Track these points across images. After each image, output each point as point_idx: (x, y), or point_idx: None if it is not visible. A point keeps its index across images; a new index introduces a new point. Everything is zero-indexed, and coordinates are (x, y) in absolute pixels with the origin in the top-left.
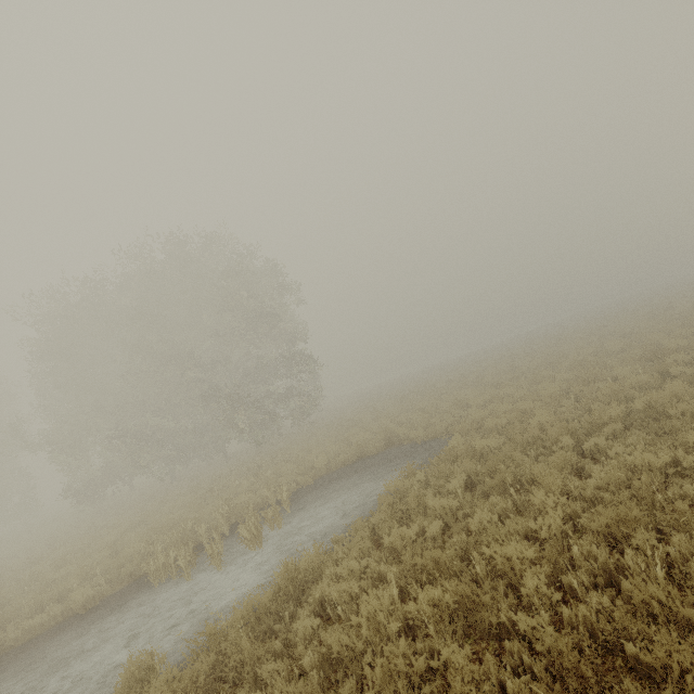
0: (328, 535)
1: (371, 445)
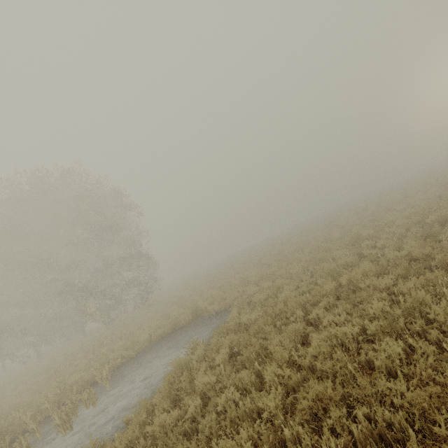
0: (126, 412)
1: (182, 318)
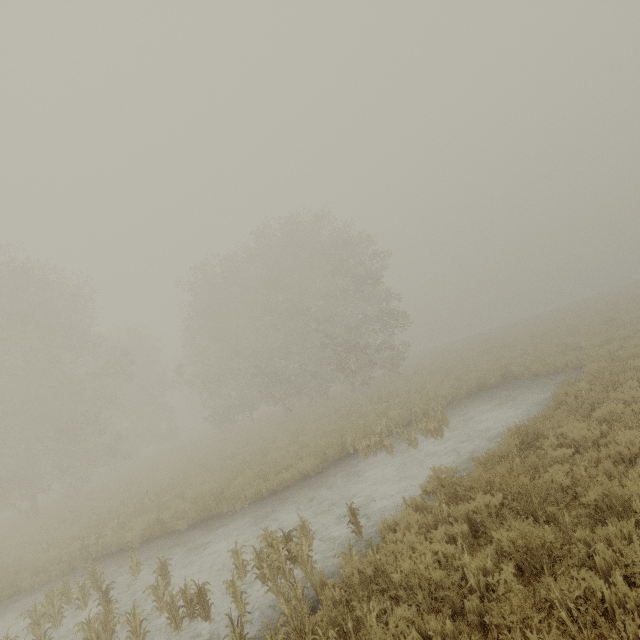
0: (503, 428)
1: (489, 379)
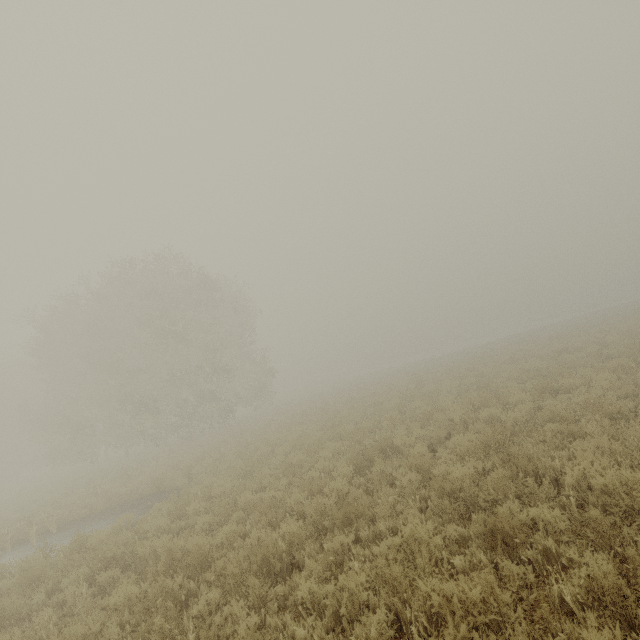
0: None
1: (170, 479)
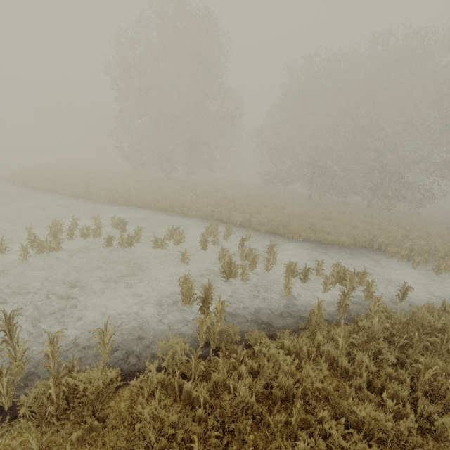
0: None
1: None
